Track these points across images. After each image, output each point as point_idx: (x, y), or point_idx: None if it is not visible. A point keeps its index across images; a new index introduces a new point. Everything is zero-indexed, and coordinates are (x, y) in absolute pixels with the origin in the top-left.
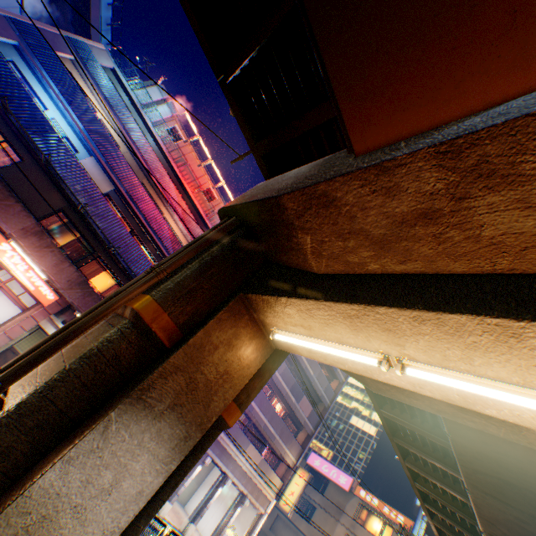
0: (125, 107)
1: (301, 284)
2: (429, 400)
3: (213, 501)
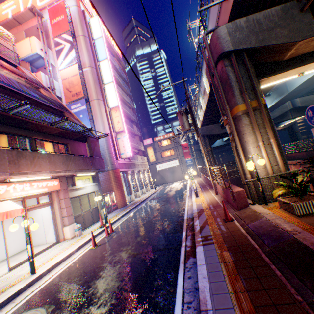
0: None
1: (281, 67)
2: None
3: None
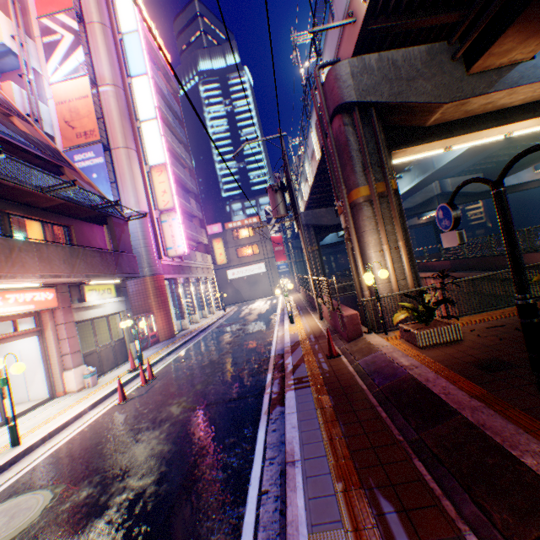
0: None
1: (422, 136)
2: None
3: None
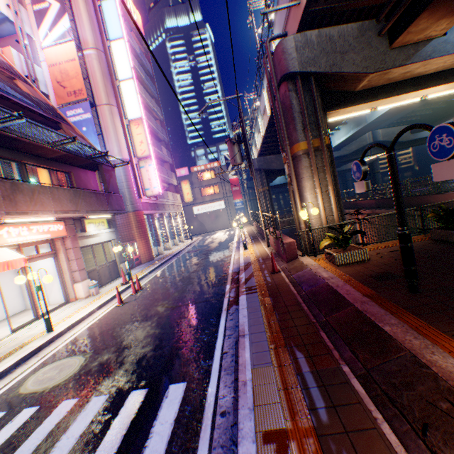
0: None
1: (352, 99)
2: None
3: None
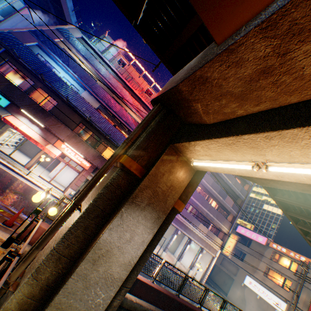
0: (93, 57)
1: (200, 132)
2: (295, 185)
3: (186, 251)
